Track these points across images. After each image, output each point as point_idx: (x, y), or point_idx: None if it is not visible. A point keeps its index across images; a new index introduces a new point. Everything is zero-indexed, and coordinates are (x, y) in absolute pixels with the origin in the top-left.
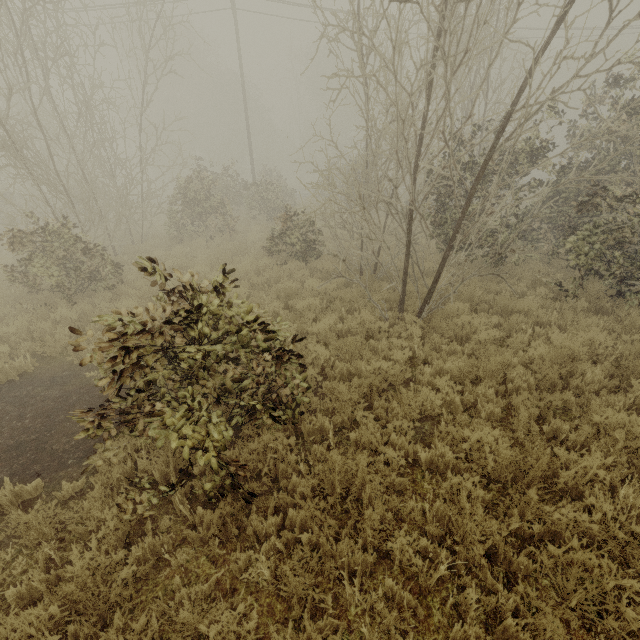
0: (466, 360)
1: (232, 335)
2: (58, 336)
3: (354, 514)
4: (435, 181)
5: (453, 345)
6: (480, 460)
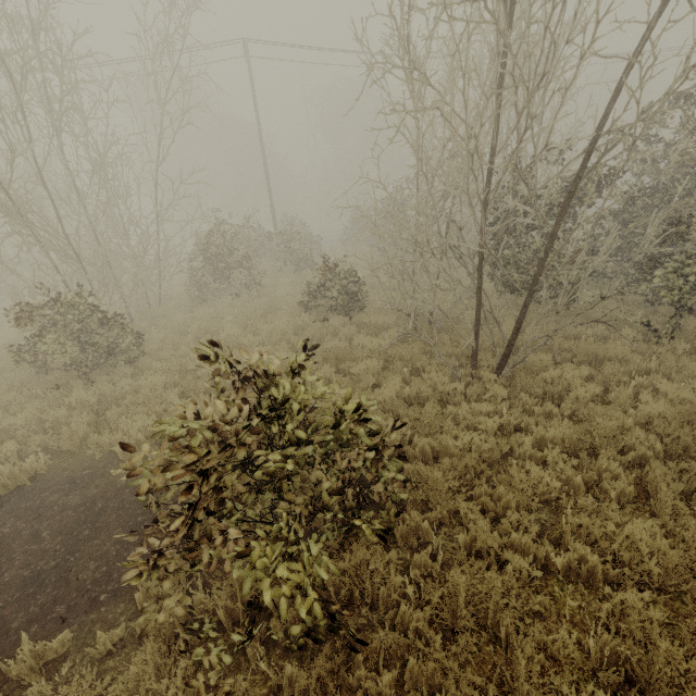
0: (574, 426)
1: (326, 432)
2: (75, 425)
3: (498, 661)
4: (508, 219)
5: (546, 406)
6: (633, 562)
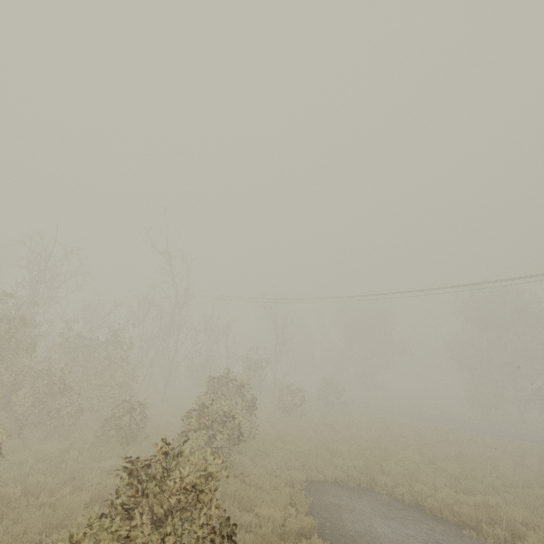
0: None
1: None
2: None
3: None
4: None
5: None
6: None
